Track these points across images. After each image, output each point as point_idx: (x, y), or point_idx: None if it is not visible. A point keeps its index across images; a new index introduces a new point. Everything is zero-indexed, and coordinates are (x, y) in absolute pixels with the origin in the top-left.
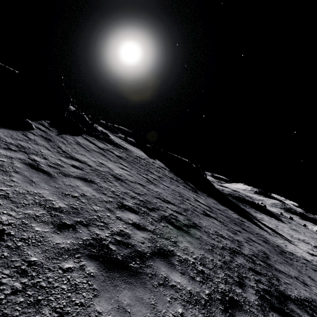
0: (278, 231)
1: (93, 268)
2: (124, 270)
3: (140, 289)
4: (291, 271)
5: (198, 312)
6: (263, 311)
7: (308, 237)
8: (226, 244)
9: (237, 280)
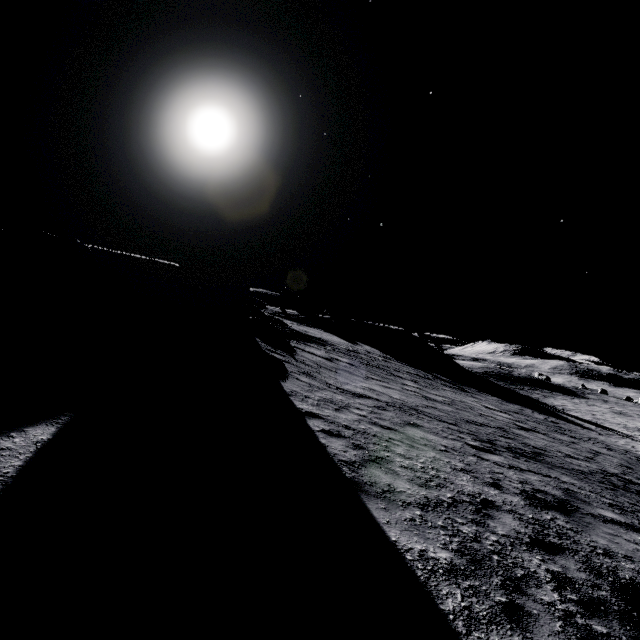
0: (602, 423)
1: (559, 516)
2: (573, 514)
3: (600, 526)
4: None
5: None
6: None
7: None
8: (588, 467)
9: None
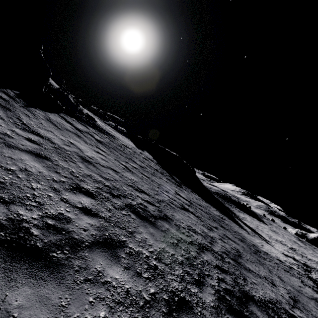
0: (258, 231)
1: None
2: (37, 261)
3: (52, 285)
4: (261, 270)
5: (129, 316)
6: (218, 314)
7: (286, 238)
8: (196, 240)
9: (197, 278)
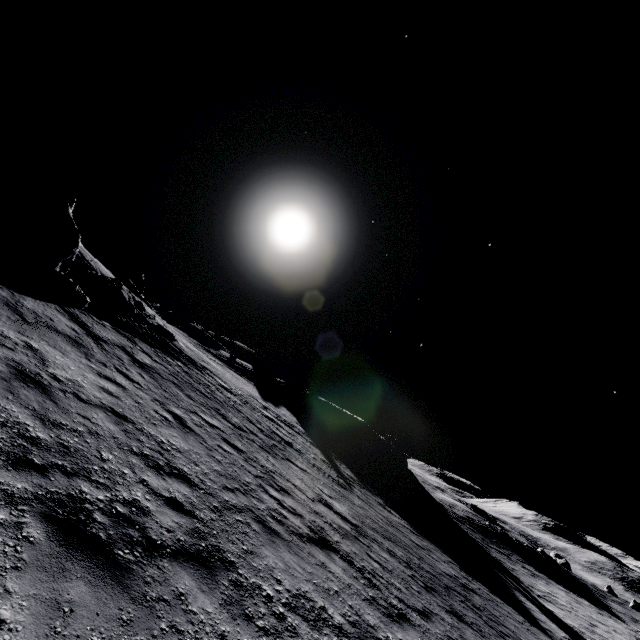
0: (593, 639)
1: None
2: None
3: None
4: None
5: None
6: None
7: None
8: None
9: None
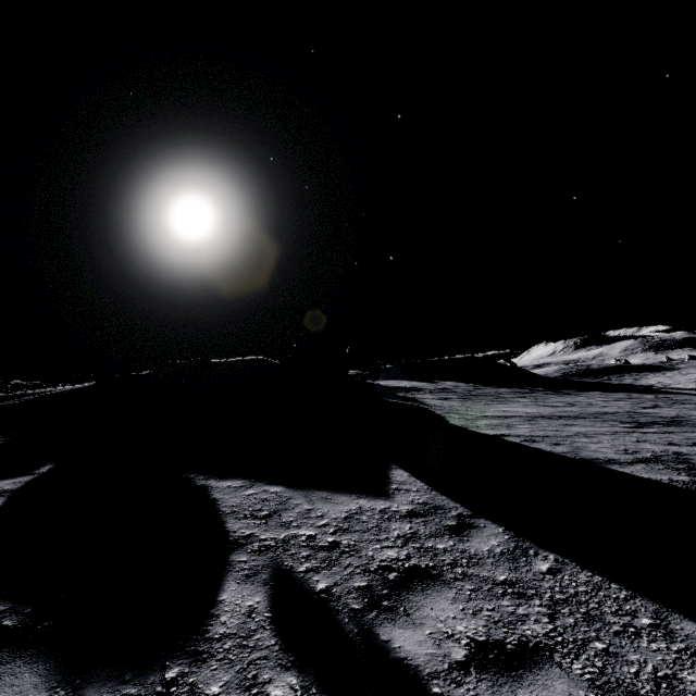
0: None
1: None
2: None
3: None
4: None
5: None
6: None
7: None
8: None
9: None
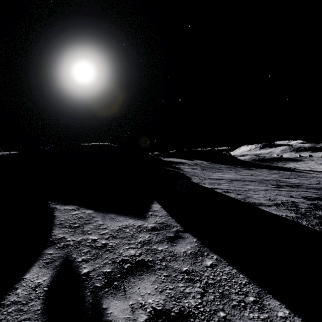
0: (315, 170)
1: (319, 201)
2: None
3: None
4: None
5: None
6: None
7: None
8: (319, 186)
9: None
